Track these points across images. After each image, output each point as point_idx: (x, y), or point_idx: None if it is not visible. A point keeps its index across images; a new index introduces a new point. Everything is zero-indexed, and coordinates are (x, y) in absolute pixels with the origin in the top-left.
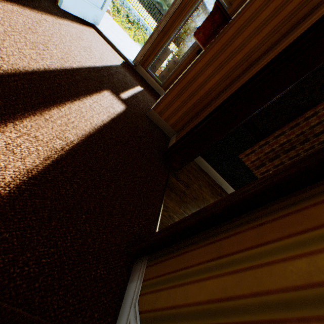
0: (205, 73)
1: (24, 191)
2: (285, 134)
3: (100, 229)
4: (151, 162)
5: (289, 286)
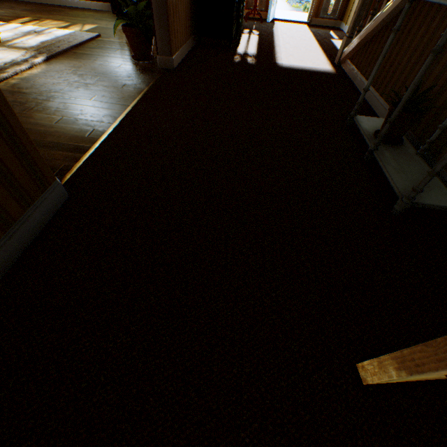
0: None
1: None
2: None
3: None
4: None
5: None
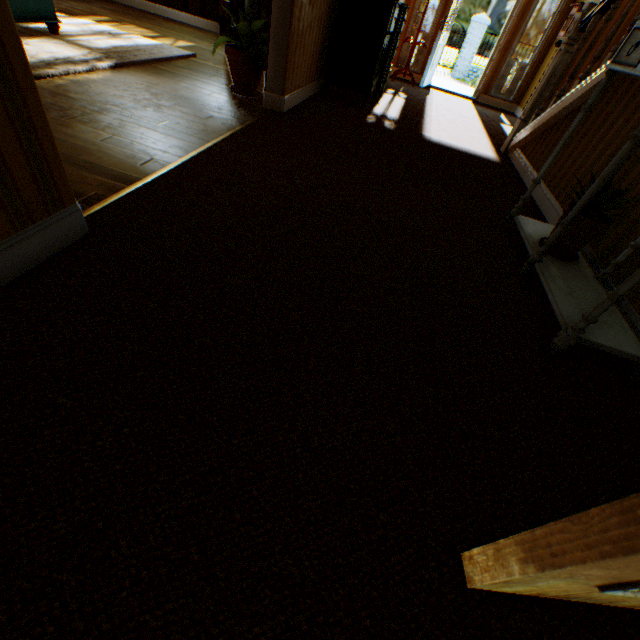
0: (585, 62)
1: None
2: None
3: None
4: None
5: None
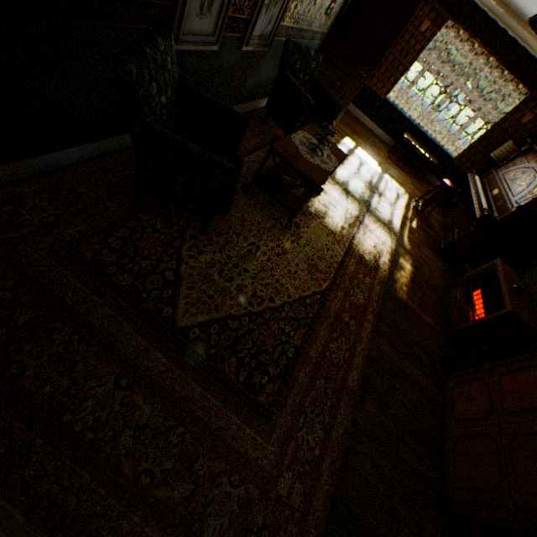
0: None
1: None
2: (391, 54)
3: None
4: None
5: None
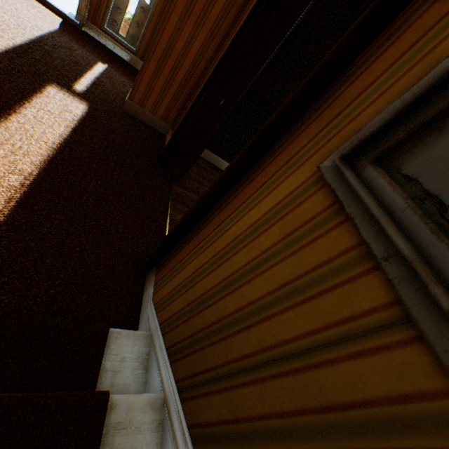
0: (184, 34)
1: (0, 239)
2: None
3: (101, 256)
4: (144, 175)
5: (227, 244)
